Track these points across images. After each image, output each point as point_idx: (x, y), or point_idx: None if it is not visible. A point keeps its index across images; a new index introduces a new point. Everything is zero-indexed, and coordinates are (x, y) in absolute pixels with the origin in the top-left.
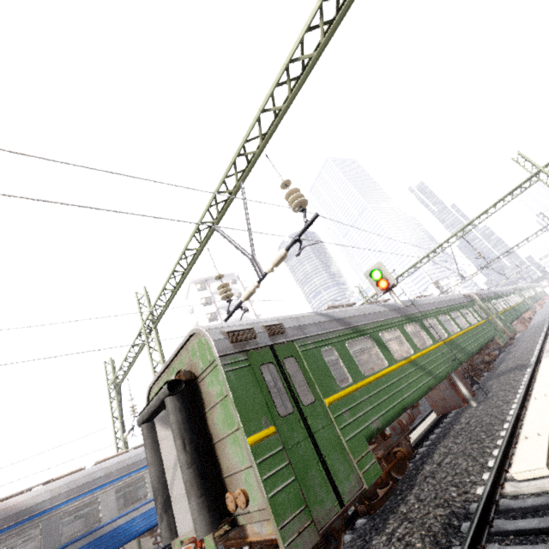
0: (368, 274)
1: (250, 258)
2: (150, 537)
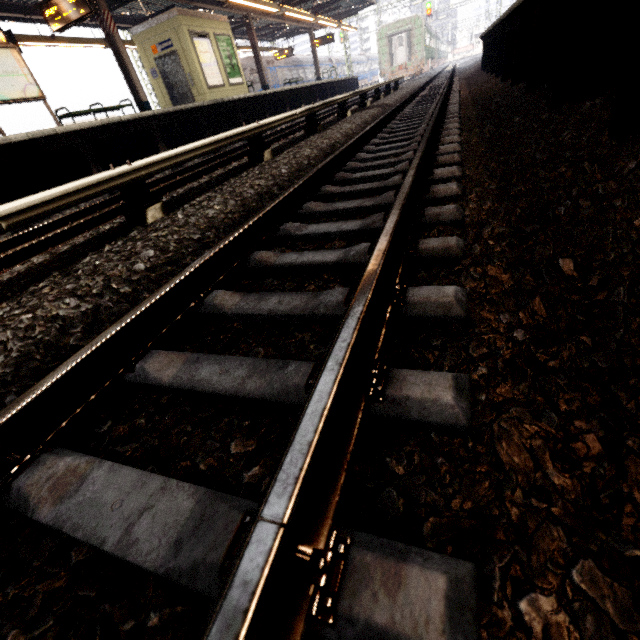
0: (425, 3)
1: None
2: None
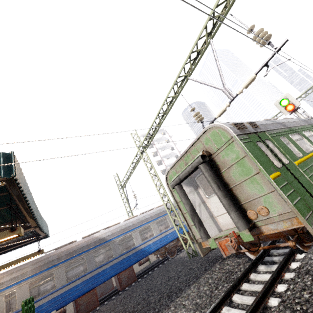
0: (277, 103)
1: (222, 88)
2: (154, 255)
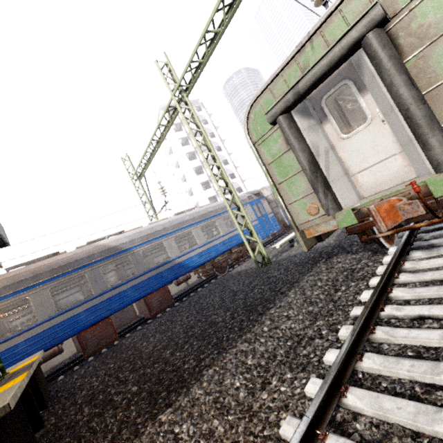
0: None
1: None
2: (194, 274)
